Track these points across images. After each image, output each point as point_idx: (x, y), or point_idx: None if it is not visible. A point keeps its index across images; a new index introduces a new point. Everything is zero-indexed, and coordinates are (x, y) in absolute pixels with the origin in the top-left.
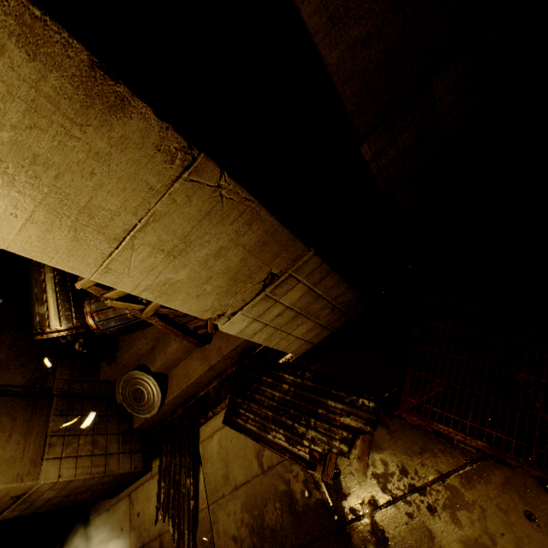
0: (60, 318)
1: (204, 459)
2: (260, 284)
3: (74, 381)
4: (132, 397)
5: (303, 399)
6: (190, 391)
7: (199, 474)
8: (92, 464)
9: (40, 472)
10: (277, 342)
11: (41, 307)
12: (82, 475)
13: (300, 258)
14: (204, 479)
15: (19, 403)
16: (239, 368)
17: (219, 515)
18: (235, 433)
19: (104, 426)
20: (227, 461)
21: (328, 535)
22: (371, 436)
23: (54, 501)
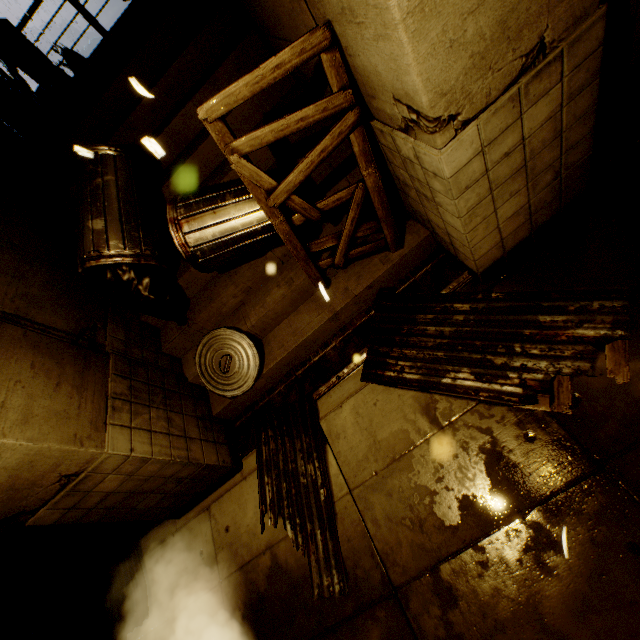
0: (123, 238)
1: (331, 436)
2: (519, 63)
3: (132, 345)
4: (215, 367)
5: (494, 324)
6: (297, 358)
7: (326, 457)
8: (171, 445)
9: (104, 439)
10: (477, 224)
11: (97, 221)
12: (160, 455)
13: (582, 20)
14: (335, 460)
15: (65, 349)
16: (376, 312)
17: (373, 499)
18: (379, 394)
19: (178, 404)
20: (373, 430)
21: (580, 481)
22: (625, 341)
23: (110, 502)
